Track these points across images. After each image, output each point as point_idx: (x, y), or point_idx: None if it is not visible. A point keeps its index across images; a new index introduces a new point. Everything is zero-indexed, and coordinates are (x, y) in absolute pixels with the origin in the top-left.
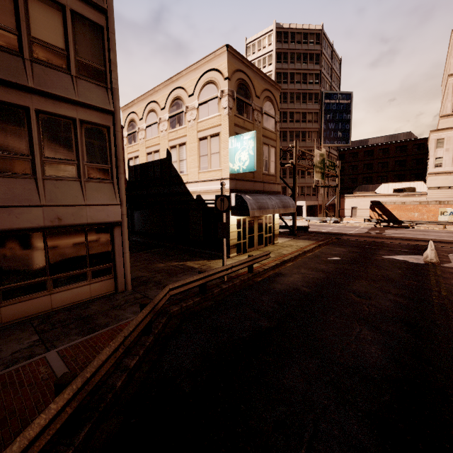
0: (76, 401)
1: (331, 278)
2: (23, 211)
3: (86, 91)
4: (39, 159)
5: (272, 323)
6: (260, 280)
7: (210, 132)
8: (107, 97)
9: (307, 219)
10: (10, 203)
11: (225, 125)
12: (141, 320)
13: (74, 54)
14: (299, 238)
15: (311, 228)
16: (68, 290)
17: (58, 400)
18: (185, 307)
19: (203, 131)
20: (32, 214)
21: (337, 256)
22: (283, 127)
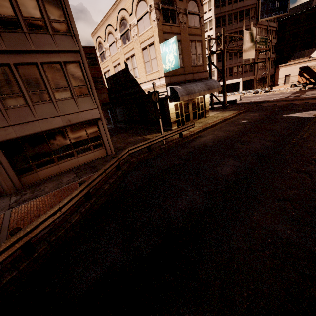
0: (87, 189)
1: (232, 135)
2: (52, 119)
3: (61, 42)
4: (51, 91)
5: (181, 162)
6: (186, 141)
7: (148, 42)
8: (73, 41)
9: (242, 93)
10: (46, 117)
11: (156, 35)
12: (112, 163)
13: (47, 18)
14: (226, 110)
15: (242, 101)
16: (84, 155)
17: (80, 187)
18: (139, 159)
19: (143, 43)
20: (57, 120)
21: (247, 120)
22: (222, 12)
